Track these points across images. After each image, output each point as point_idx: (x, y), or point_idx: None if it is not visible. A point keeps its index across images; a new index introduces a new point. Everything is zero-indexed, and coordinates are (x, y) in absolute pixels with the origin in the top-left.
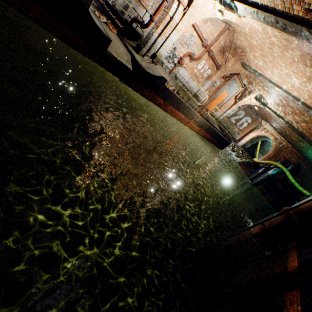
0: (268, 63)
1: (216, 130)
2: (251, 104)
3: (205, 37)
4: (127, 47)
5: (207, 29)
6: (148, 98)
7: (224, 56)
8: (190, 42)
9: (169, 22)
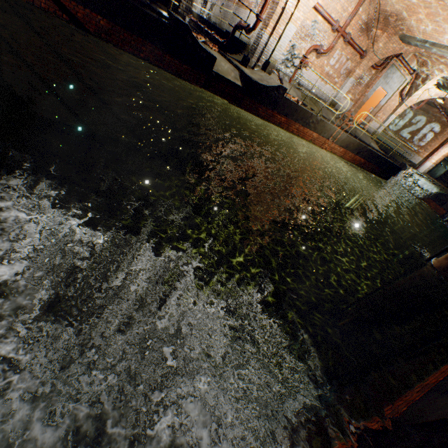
0: (443, 23)
1: (373, 150)
2: (432, 99)
3: (336, 18)
4: (232, 63)
5: (336, 6)
6: (265, 119)
7: (370, 35)
8: (313, 31)
9: (281, 15)
